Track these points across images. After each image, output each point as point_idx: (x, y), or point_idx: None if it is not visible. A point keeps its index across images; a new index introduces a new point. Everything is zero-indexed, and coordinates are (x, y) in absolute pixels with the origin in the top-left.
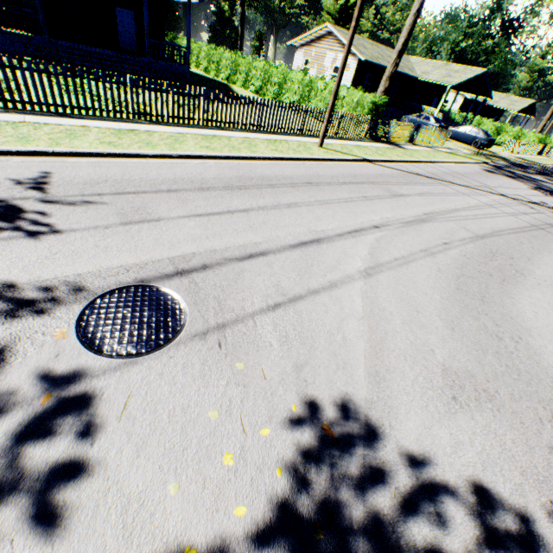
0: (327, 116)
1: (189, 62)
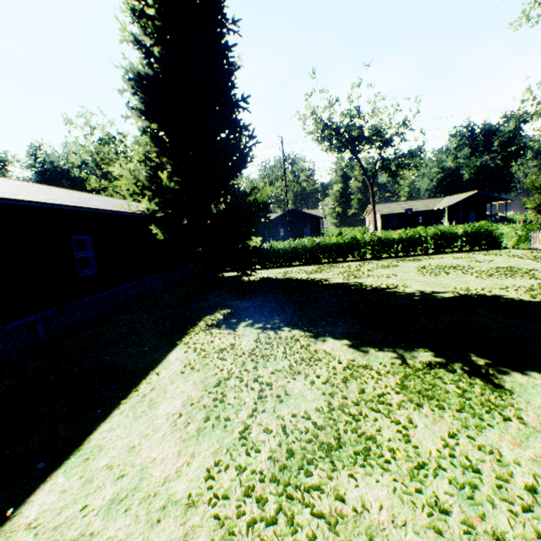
0: None
1: None
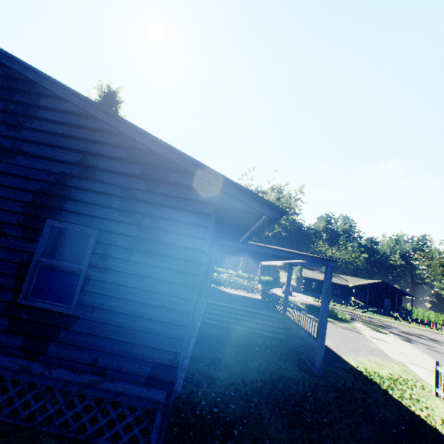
0: None
1: (411, 313)
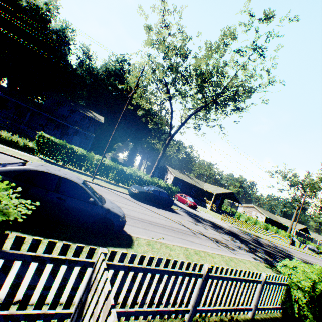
0: (290, 239)
1: (235, 214)
